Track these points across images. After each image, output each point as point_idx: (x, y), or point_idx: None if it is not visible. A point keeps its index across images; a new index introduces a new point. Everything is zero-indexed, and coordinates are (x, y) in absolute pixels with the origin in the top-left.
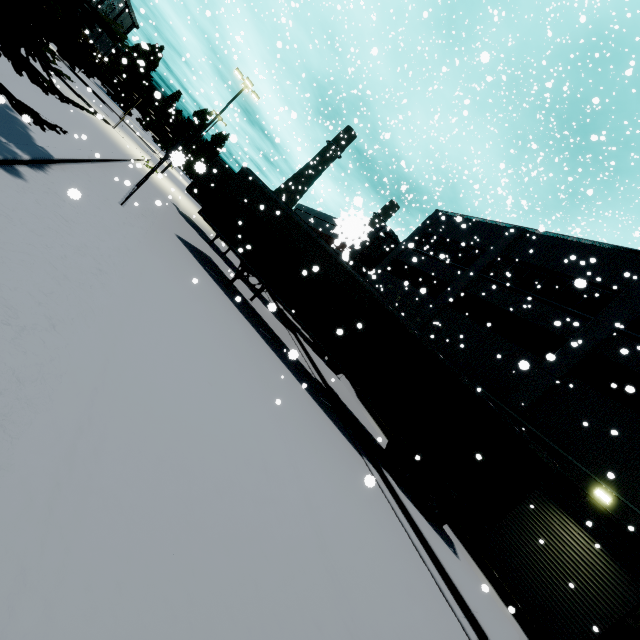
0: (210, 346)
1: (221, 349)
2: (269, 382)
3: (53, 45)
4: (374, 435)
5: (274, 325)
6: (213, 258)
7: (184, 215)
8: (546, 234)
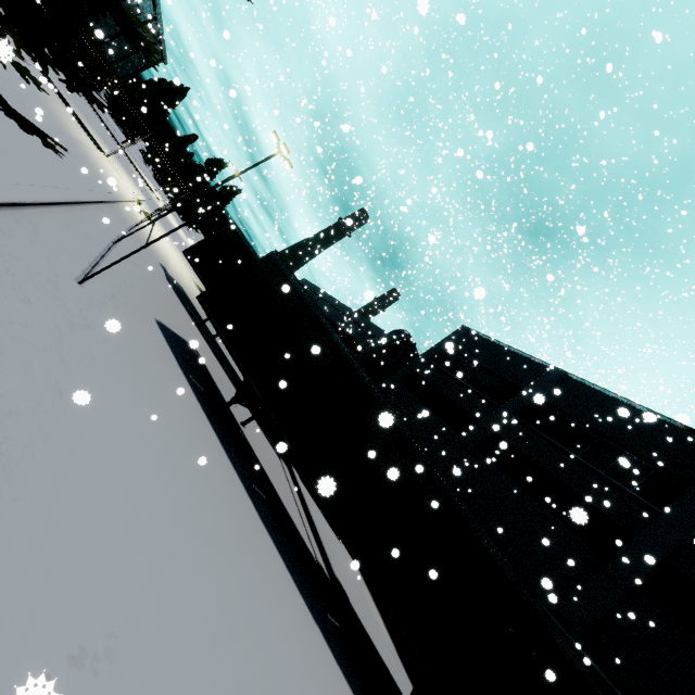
0: (179, 629)
1: (198, 616)
2: (269, 654)
3: None
4: (391, 667)
5: (267, 460)
6: (200, 351)
7: (172, 280)
8: (592, 386)
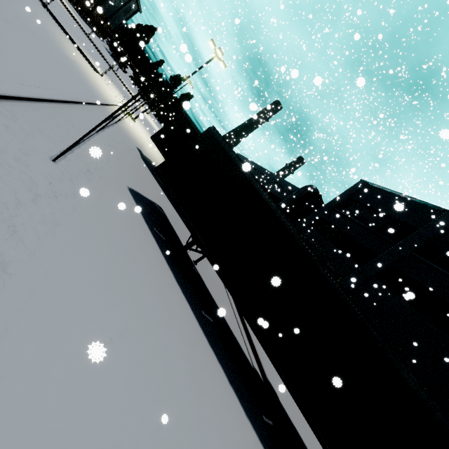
0: None
1: None
2: None
3: (76, 14)
4: None
5: (214, 287)
6: (164, 208)
7: (146, 159)
8: None
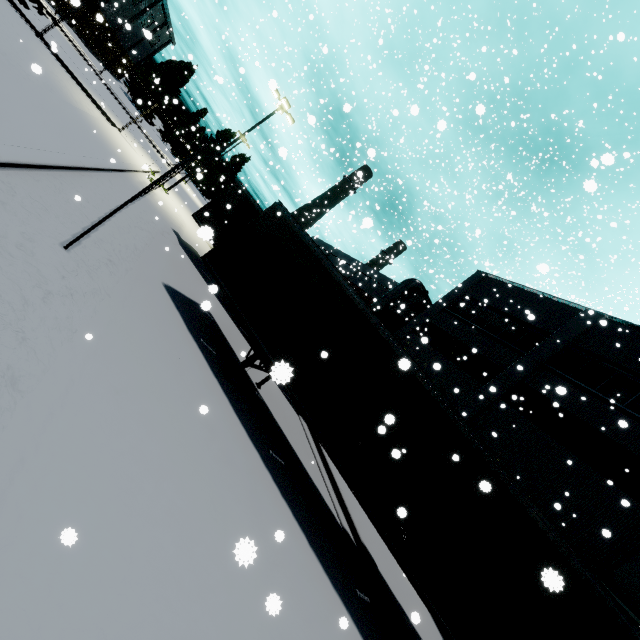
0: None
1: None
2: None
3: (81, 44)
4: (426, 639)
5: (285, 419)
6: (214, 312)
7: (186, 245)
8: (635, 327)
